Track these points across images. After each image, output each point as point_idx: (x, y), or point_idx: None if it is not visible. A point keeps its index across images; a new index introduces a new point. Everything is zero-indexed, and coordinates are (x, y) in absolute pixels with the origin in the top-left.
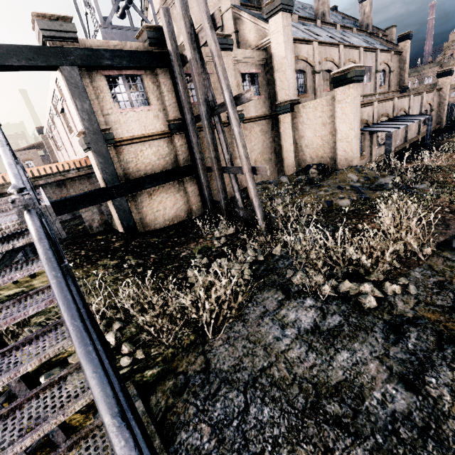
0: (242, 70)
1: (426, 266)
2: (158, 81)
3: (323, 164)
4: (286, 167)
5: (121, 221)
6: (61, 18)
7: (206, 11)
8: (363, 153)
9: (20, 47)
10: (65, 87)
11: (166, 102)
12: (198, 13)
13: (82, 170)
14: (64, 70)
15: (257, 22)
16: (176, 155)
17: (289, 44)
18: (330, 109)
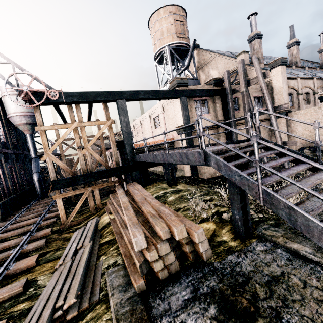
0: (254, 95)
1: None
2: (215, 102)
3: (313, 147)
4: None
5: (192, 170)
6: (184, 78)
7: (260, 71)
8: None
9: (170, 91)
10: (180, 106)
11: (217, 112)
12: (221, 69)
13: (168, 145)
14: (182, 98)
15: (262, 71)
16: (218, 138)
17: (284, 80)
18: (317, 114)
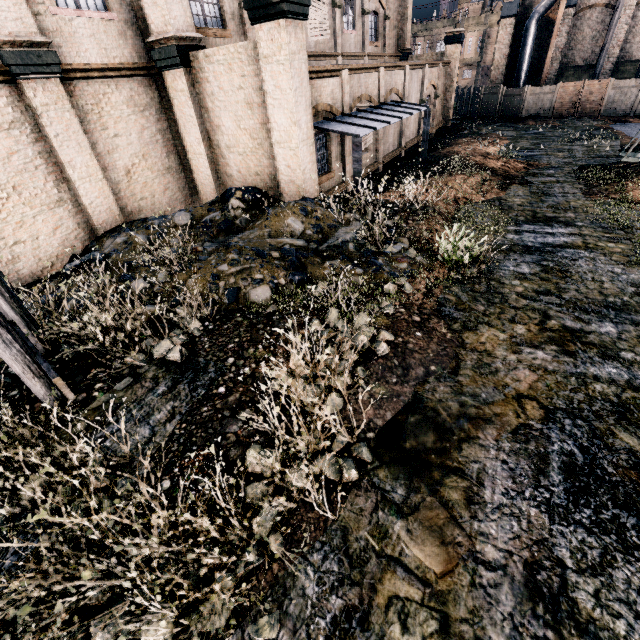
0: None
1: (338, 534)
2: None
3: (255, 190)
4: (200, 186)
5: None
6: None
7: None
8: (331, 168)
9: None
10: None
11: None
12: None
13: None
14: None
15: None
16: None
17: None
18: (255, 73)
